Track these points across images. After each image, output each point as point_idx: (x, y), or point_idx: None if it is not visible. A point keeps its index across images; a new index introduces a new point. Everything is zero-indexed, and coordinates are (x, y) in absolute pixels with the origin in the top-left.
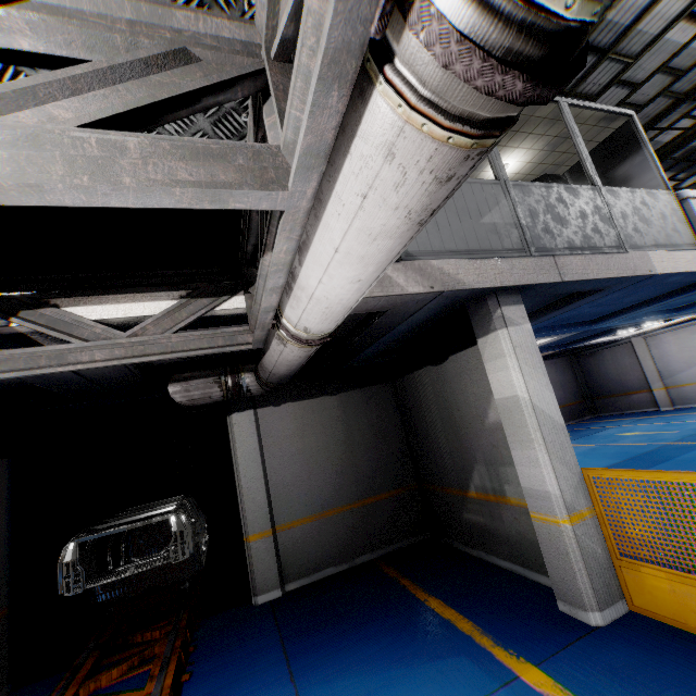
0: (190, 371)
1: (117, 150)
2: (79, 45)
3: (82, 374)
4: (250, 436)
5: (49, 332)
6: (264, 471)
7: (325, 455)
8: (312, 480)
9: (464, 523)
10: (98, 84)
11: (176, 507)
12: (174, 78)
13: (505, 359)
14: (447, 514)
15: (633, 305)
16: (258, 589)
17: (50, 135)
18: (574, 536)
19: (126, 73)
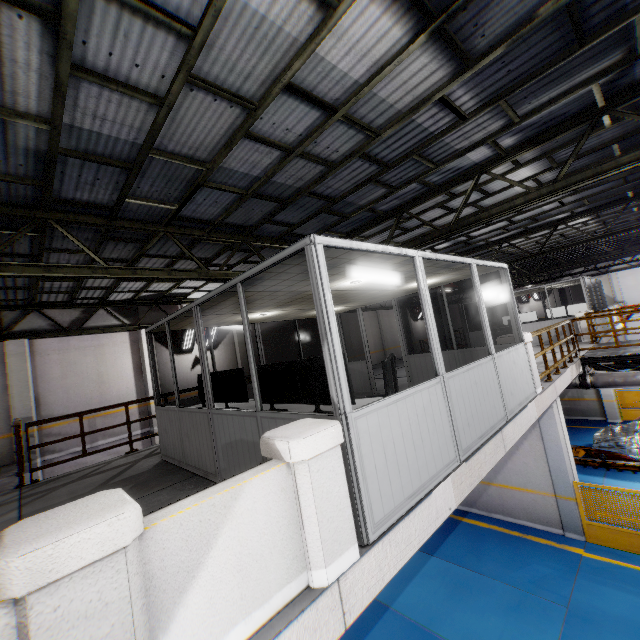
0: None
1: None
2: None
3: None
4: None
5: None
6: None
7: None
8: None
9: None
10: None
11: None
12: None
13: None
14: None
15: None
16: None
17: None
18: (615, 404)
19: None
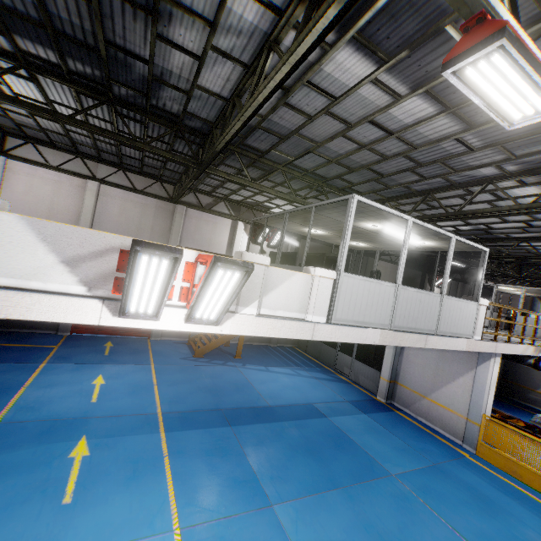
0: None
1: None
2: None
3: None
4: None
5: None
6: None
7: None
8: None
9: (526, 396)
10: None
11: None
12: None
13: None
14: (516, 391)
15: None
16: None
17: None
18: None
19: None
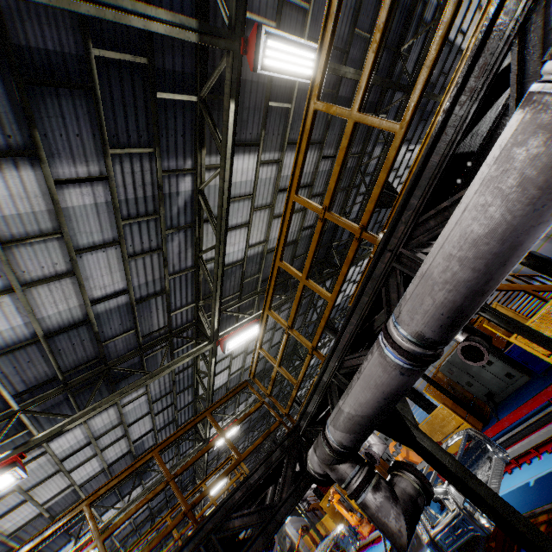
0: None
1: None
2: None
3: None
4: None
5: None
6: None
7: None
8: None
9: None
10: None
11: None
12: None
13: (287, 527)
14: None
15: None
16: None
17: None
18: (304, 549)
19: None
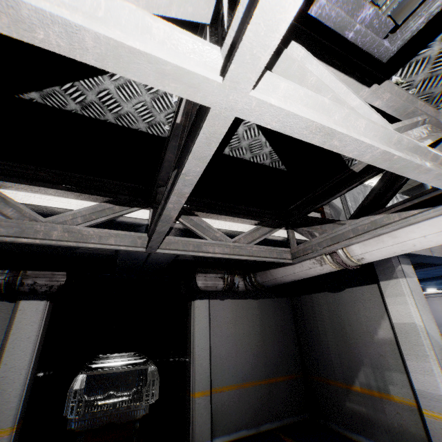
0: (207, 267)
1: (434, 159)
2: (394, 107)
3: (149, 257)
4: (204, 317)
5: (196, 230)
6: (210, 344)
7: (247, 340)
8: (238, 357)
9: (346, 410)
10: (413, 127)
11: (149, 360)
12: (425, 129)
13: (404, 297)
14: (329, 401)
15: (435, 276)
16: (196, 438)
17: (422, 148)
18: None
19: (418, 124)
